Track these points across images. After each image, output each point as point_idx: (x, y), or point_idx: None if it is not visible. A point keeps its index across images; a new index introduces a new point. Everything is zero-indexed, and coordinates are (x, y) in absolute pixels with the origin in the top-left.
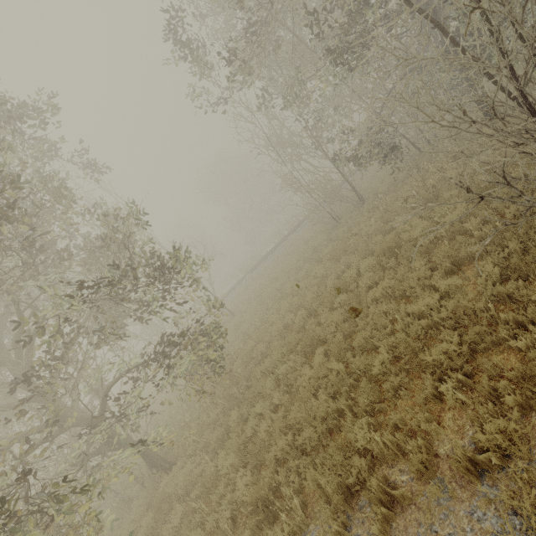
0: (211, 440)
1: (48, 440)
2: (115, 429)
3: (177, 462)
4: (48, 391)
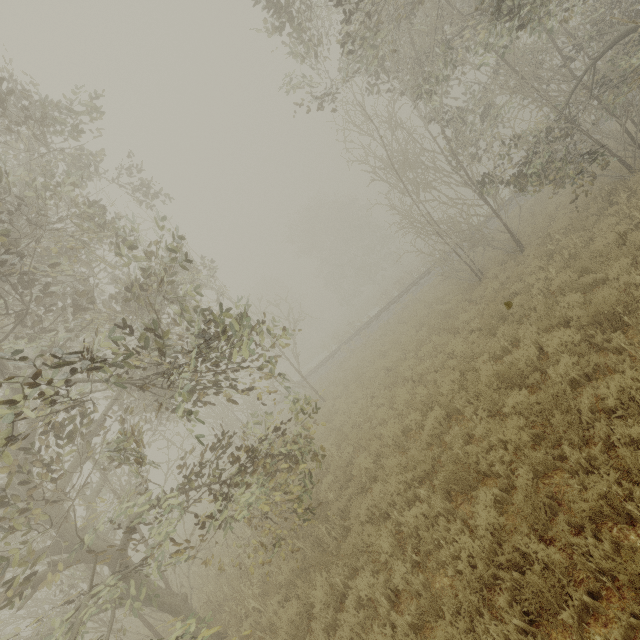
0: (280, 629)
1: (33, 590)
2: (129, 585)
3: (226, 639)
4: (16, 526)
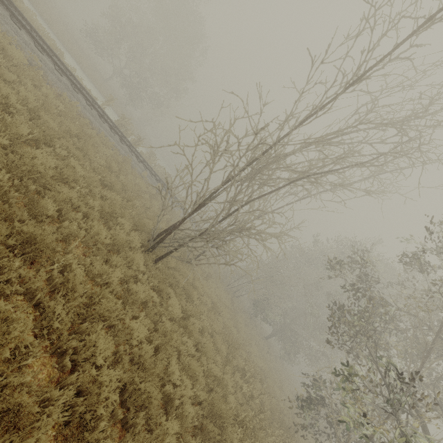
0: None
1: None
2: None
3: None
4: None
